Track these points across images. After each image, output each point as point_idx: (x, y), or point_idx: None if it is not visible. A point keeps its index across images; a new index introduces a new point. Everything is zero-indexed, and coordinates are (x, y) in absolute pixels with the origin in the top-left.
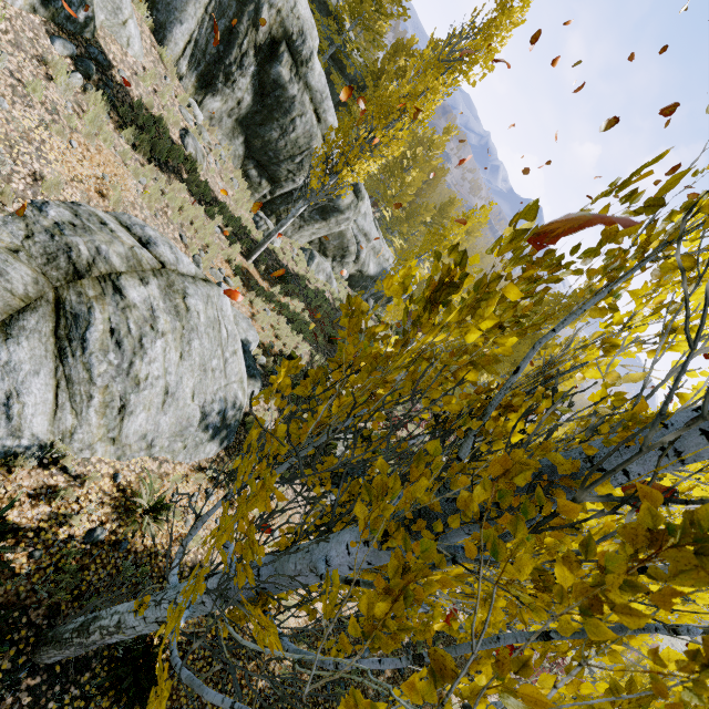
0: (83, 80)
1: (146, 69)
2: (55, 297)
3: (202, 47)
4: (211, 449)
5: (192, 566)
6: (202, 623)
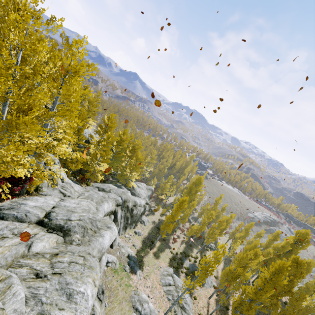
0: (140, 270)
1: None
2: (180, 307)
3: (123, 226)
4: (191, 298)
5: None
6: None
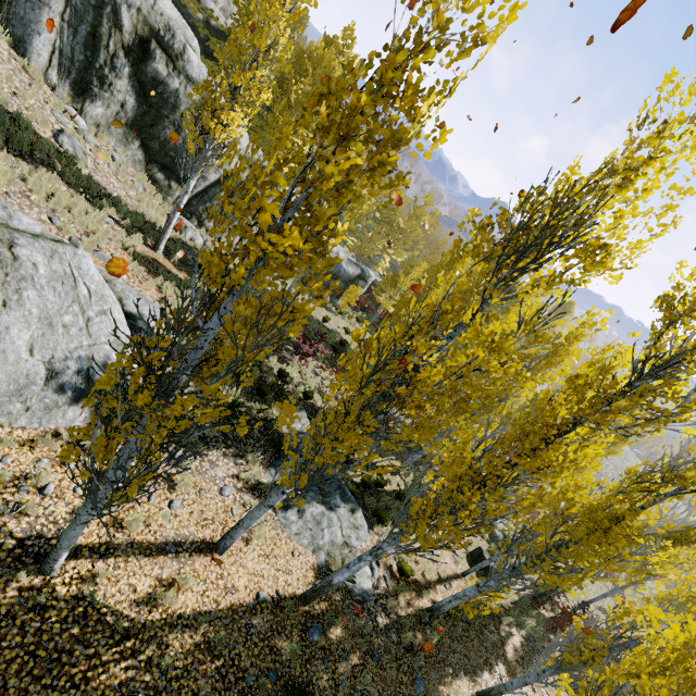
0: None
1: (1, 74)
2: None
3: (68, 55)
4: (75, 415)
5: (22, 538)
6: (27, 603)
